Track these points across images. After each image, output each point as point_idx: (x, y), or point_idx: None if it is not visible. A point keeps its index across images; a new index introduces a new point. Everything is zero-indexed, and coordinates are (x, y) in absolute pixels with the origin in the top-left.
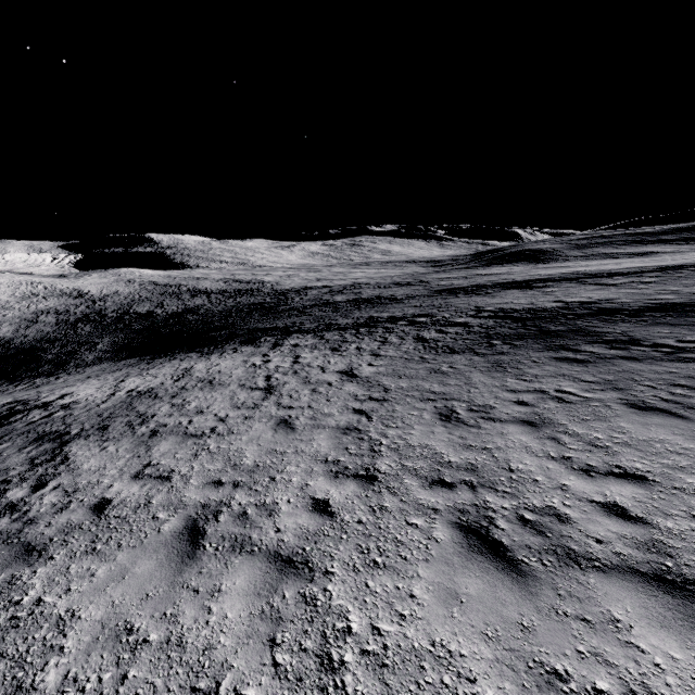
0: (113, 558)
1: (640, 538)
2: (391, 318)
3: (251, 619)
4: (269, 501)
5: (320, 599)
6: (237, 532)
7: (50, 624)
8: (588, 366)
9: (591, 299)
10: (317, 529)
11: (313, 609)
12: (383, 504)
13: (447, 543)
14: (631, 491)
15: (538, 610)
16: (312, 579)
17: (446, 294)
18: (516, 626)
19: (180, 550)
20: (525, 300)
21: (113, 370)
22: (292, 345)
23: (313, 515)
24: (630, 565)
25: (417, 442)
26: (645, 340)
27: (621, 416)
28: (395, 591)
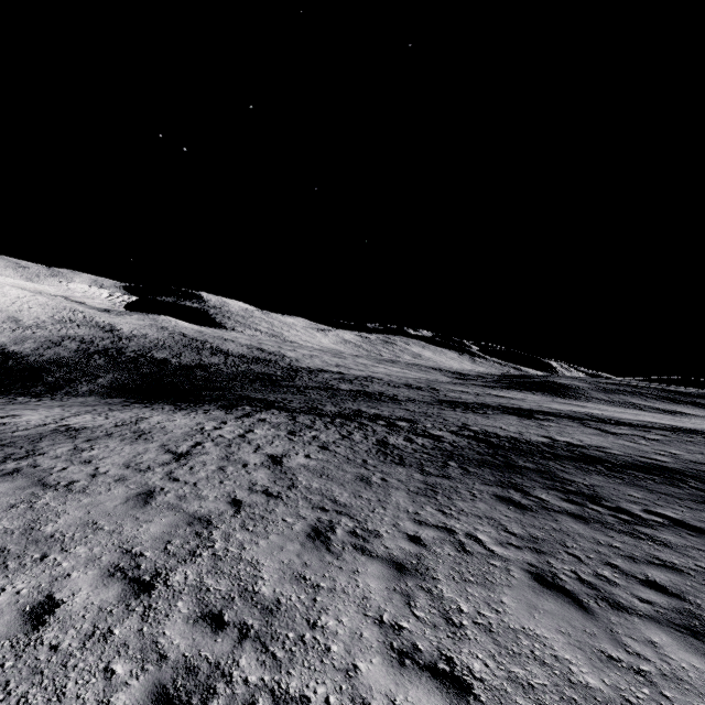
0: None
1: None
2: (375, 416)
3: None
4: None
5: None
6: None
7: None
8: (525, 514)
9: (581, 442)
10: None
11: None
12: (114, 629)
13: None
14: (433, 704)
15: None
16: None
17: (446, 405)
18: None
19: None
20: (515, 428)
21: (89, 405)
22: (259, 419)
23: (18, 619)
24: None
25: (251, 555)
26: (609, 500)
27: (513, 587)
28: None
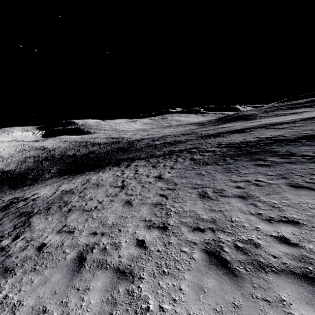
0: (42, 273)
1: (295, 254)
2: (180, 150)
3: (102, 304)
4: (117, 241)
5: (136, 292)
6: (100, 258)
7: (9, 308)
8: (270, 167)
9: (271, 135)
10: (138, 255)
11: (132, 298)
12: (170, 241)
13: (199, 260)
14: (291, 229)
15: (242, 296)
16: (133, 281)
17: (205, 138)
18: (231, 304)
19: (73, 268)
20: (241, 138)
21: (57, 181)
22: (135, 165)
23: (136, 248)
24: (290, 269)
25: (188, 209)
26: (297, 153)
27: (286, 191)
28: (172, 287)
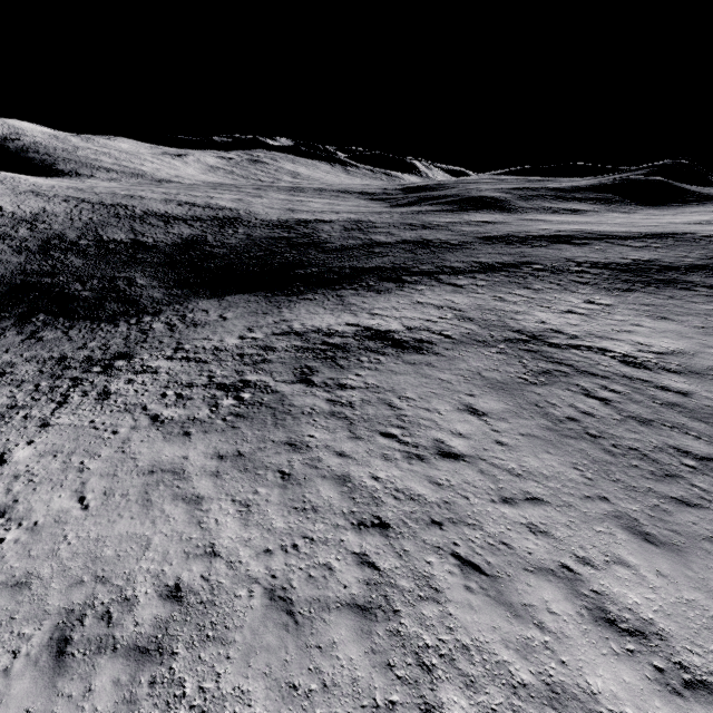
0: None
1: None
2: (504, 264)
3: None
4: None
5: None
6: None
7: None
8: None
9: (644, 258)
10: None
11: None
12: None
13: None
14: None
15: None
16: None
17: (502, 243)
18: None
19: None
20: (595, 255)
21: (272, 307)
22: (475, 285)
23: None
24: None
25: None
26: None
27: None
28: None
